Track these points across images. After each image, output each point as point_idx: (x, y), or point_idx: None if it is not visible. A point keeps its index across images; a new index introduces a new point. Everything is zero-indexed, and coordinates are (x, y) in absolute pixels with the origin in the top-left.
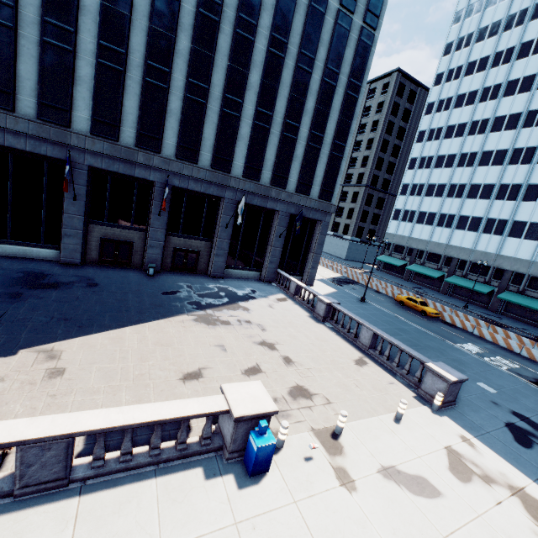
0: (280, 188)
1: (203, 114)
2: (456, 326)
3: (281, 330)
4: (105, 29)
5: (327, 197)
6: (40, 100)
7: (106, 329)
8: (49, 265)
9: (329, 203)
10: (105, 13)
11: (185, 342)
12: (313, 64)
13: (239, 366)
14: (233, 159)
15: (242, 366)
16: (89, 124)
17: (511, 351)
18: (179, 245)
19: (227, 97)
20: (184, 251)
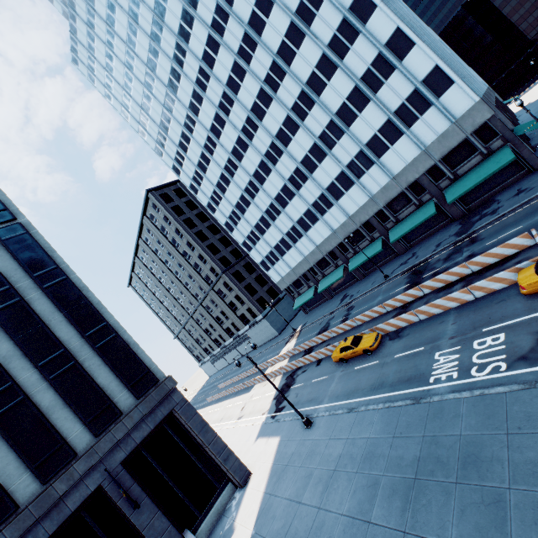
0: (67, 465)
1: None
2: (403, 329)
3: None
4: None
5: (148, 384)
6: None
7: None
8: None
9: (158, 386)
10: None
11: None
12: None
13: None
14: None
15: None
16: None
17: (468, 305)
18: None
19: None
20: None
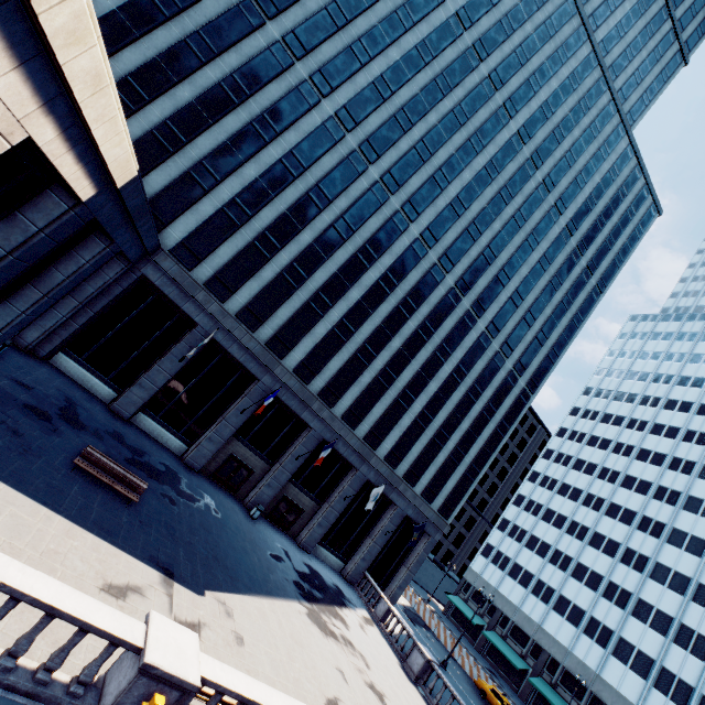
0: (409, 484)
1: (382, 395)
2: None
3: (382, 675)
4: (351, 314)
5: (446, 514)
6: (277, 334)
7: (250, 593)
8: (176, 460)
9: (445, 521)
10: (358, 306)
11: (312, 648)
12: (480, 397)
13: None
14: (384, 439)
15: None
16: (296, 364)
17: None
18: (290, 493)
19: (406, 391)
20: (291, 503)
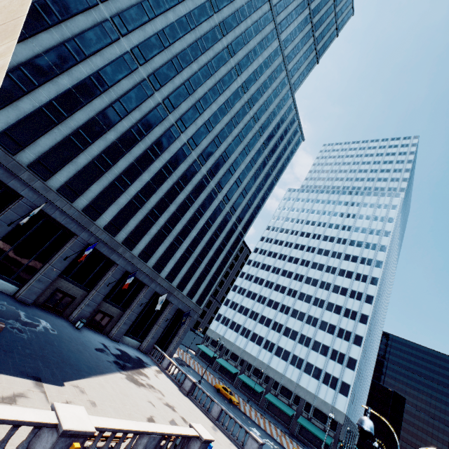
0: (180, 290)
1: (164, 240)
2: (246, 414)
3: (171, 397)
4: (144, 190)
5: (200, 303)
6: (91, 203)
7: (91, 376)
8: (10, 299)
9: (199, 307)
10: (148, 185)
11: (133, 395)
12: (219, 237)
13: (166, 418)
14: (165, 266)
15: (168, 419)
16: (106, 223)
17: (273, 437)
18: (103, 307)
19: (178, 237)
20: (104, 314)
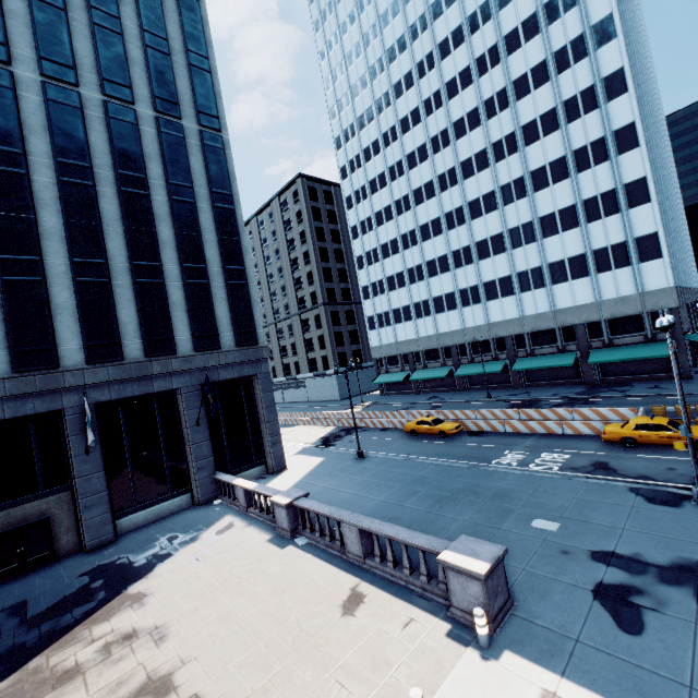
0: (166, 356)
1: None
2: (485, 432)
3: (201, 616)
4: None
5: (250, 341)
6: None
7: None
8: None
9: (256, 347)
10: None
11: None
12: (147, 184)
13: None
14: (56, 344)
15: None
16: None
17: (554, 435)
18: None
19: (5, 260)
20: (12, 534)
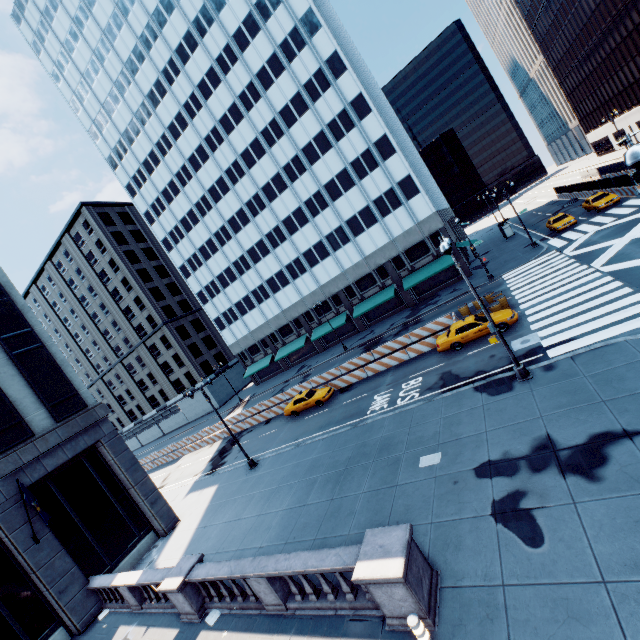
0: None
1: None
2: (353, 384)
3: None
4: None
5: (73, 408)
6: None
7: None
8: None
9: (85, 411)
10: None
11: None
12: None
13: None
14: None
15: None
16: None
17: (404, 363)
18: None
19: None
20: None
